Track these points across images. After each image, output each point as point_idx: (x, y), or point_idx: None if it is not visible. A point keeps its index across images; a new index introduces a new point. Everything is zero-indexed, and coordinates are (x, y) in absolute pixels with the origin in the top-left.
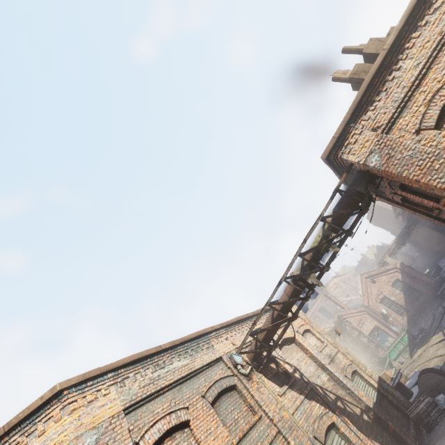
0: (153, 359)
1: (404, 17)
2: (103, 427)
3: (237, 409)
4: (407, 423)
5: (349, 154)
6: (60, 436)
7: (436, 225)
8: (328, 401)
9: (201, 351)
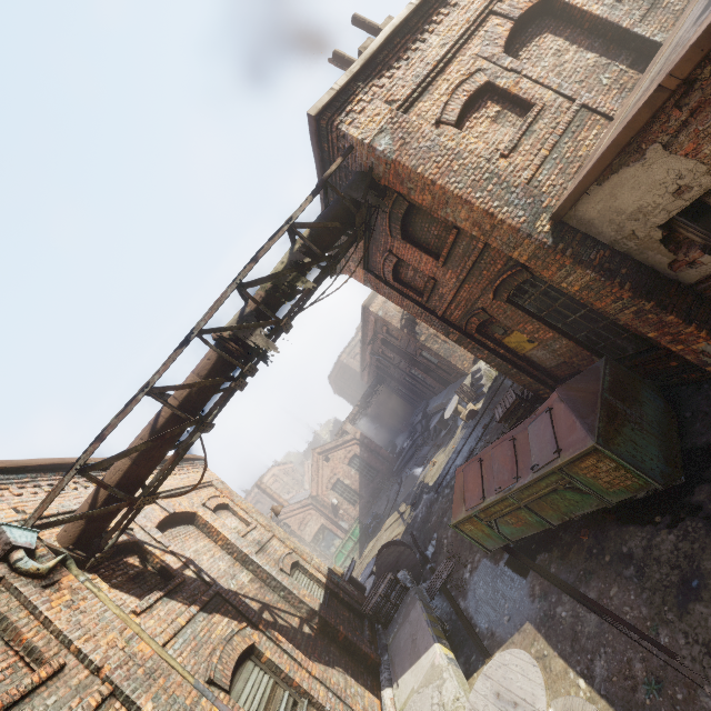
0: None
1: None
2: None
3: None
4: (361, 625)
5: (351, 125)
6: None
7: (400, 386)
8: (248, 610)
9: None
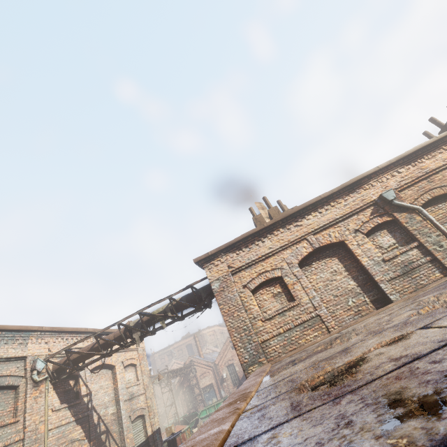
0: None
1: (282, 216)
2: None
3: (1, 407)
4: None
5: (209, 270)
6: None
7: None
8: (93, 431)
9: (11, 344)
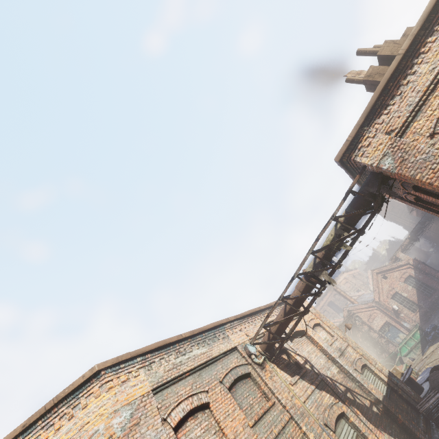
0: (175, 346)
1: (420, 22)
2: (136, 404)
3: (252, 395)
4: (417, 417)
5: (362, 156)
6: (100, 409)
7: None
8: (338, 392)
9: (218, 341)
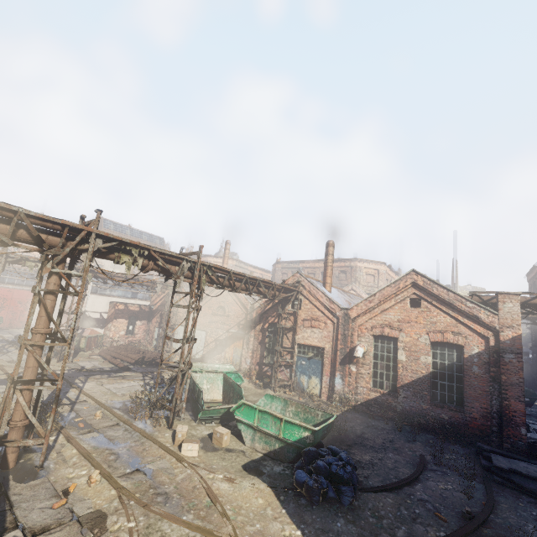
0: None
1: None
2: None
3: None
4: None
5: None
6: None
7: None
8: None
9: None
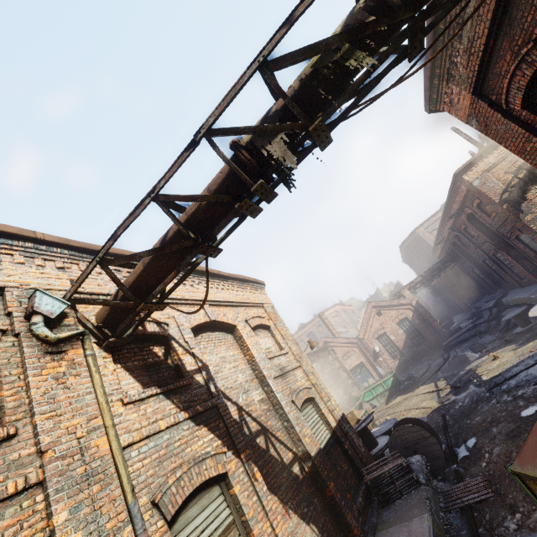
0: None
1: None
2: None
3: None
4: (357, 485)
5: None
6: None
7: (475, 268)
8: (237, 433)
9: None
